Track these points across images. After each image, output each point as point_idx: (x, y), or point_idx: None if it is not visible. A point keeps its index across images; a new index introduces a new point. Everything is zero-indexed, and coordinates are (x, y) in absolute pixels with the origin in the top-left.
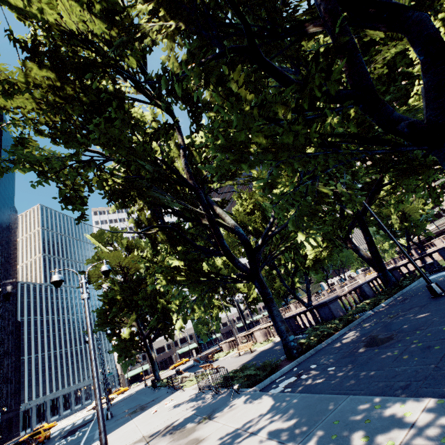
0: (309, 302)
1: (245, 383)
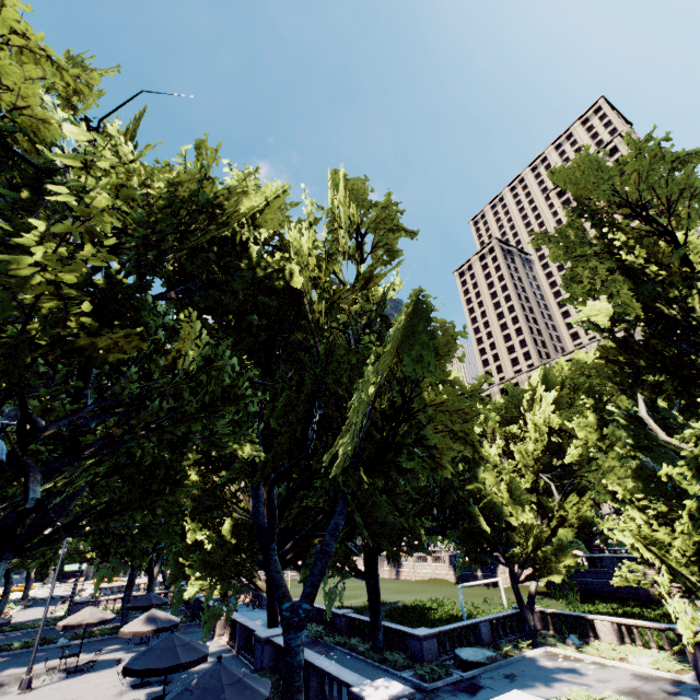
0: None
1: None
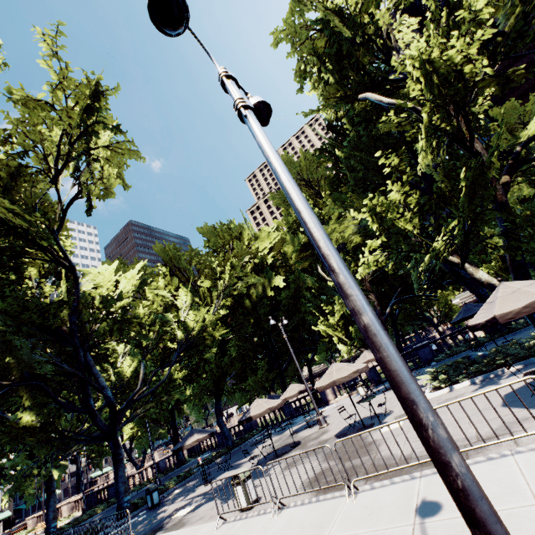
0: (142, 464)
1: None
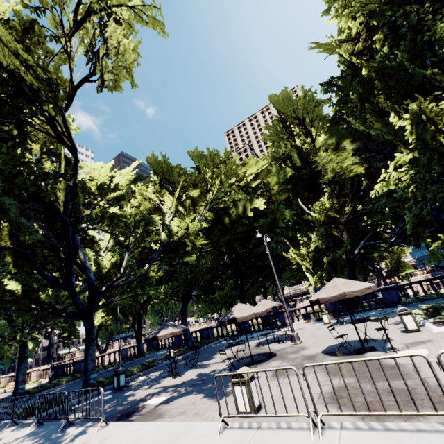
0: (105, 349)
1: None
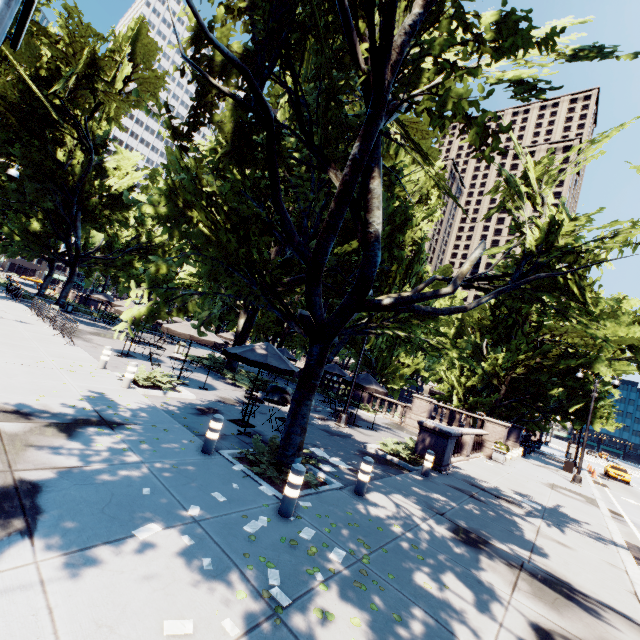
0: None
1: (5, 286)
